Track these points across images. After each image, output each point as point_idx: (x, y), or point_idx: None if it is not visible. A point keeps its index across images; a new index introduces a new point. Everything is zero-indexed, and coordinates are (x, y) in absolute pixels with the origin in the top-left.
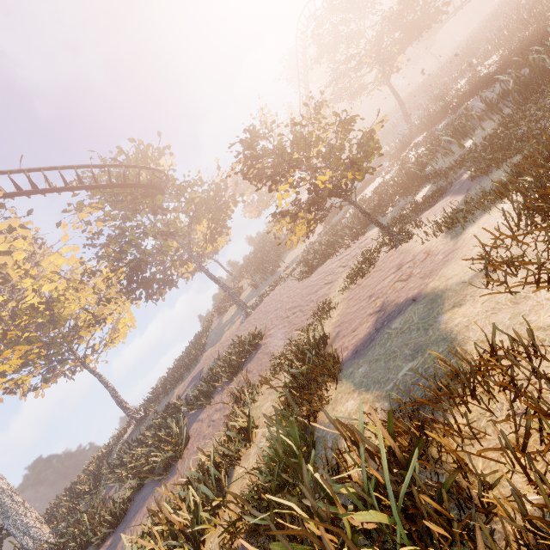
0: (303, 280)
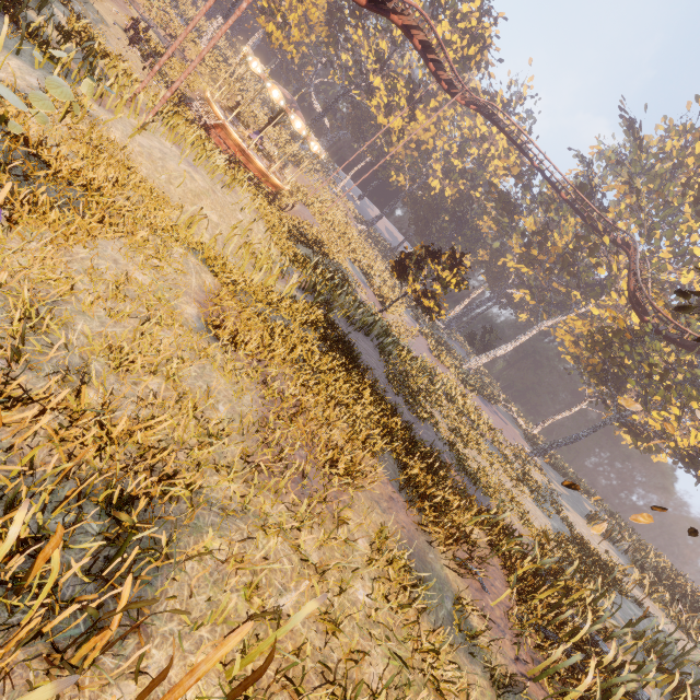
0: None
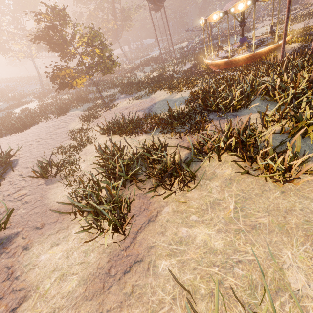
0: (12, 135)
